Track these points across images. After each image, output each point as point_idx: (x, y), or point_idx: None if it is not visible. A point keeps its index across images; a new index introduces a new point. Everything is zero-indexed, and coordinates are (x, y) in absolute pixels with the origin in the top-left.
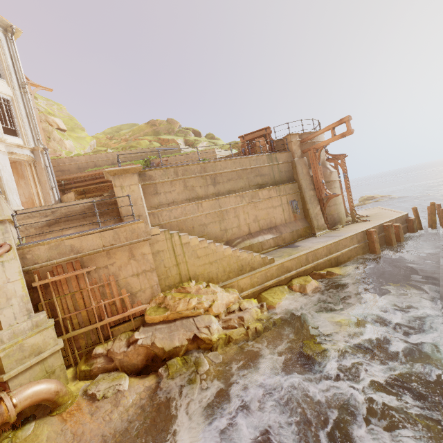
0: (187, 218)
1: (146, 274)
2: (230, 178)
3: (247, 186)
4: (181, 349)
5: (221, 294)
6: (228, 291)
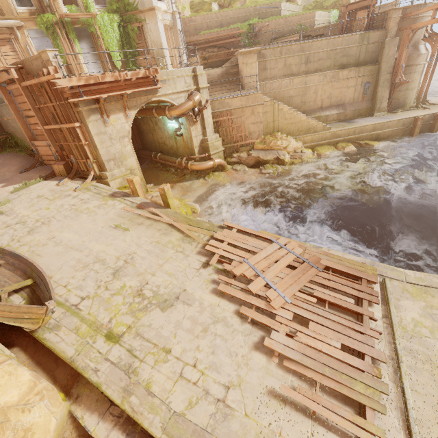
0: (281, 91)
1: (257, 124)
2: (320, 58)
3: (332, 66)
4: (270, 161)
5: (293, 142)
6: (297, 142)
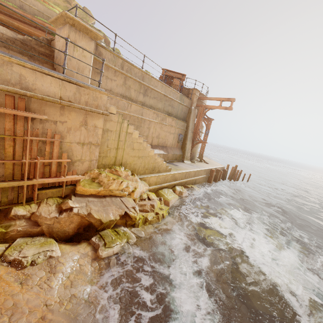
0: (117, 111)
1: (90, 146)
2: (155, 97)
3: (162, 109)
4: (113, 222)
5: (140, 184)
6: (143, 183)
